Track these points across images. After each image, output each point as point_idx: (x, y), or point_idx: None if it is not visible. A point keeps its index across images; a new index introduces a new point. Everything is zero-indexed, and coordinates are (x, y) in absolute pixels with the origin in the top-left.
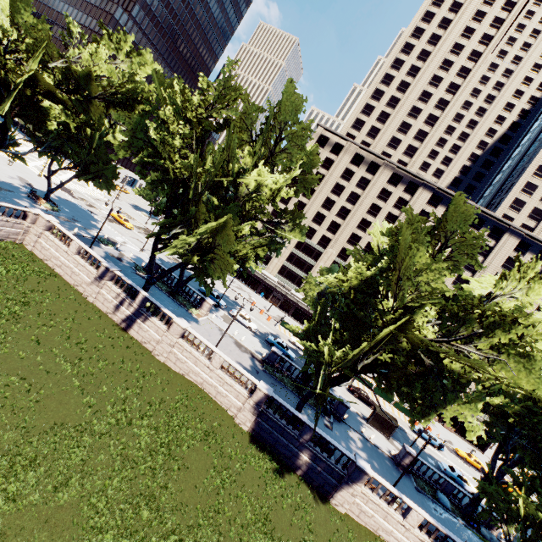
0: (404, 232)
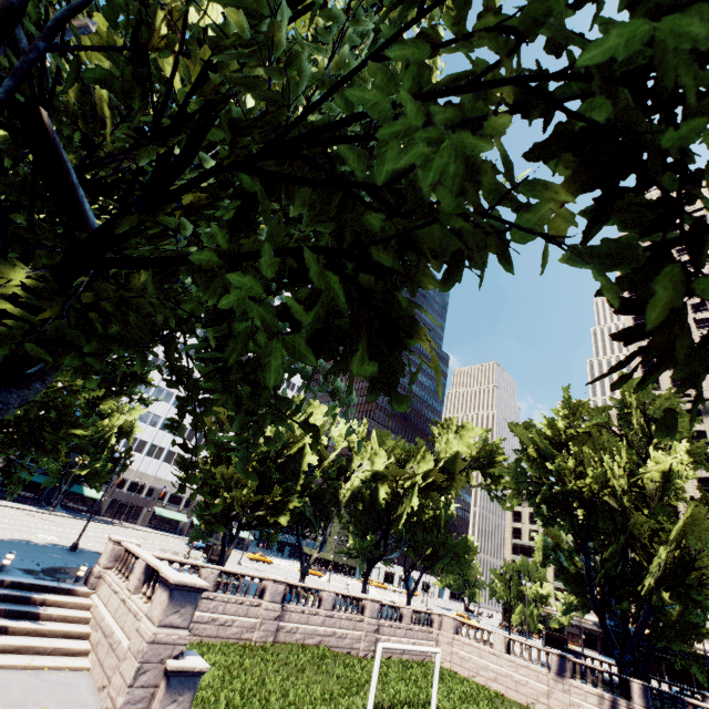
0: None
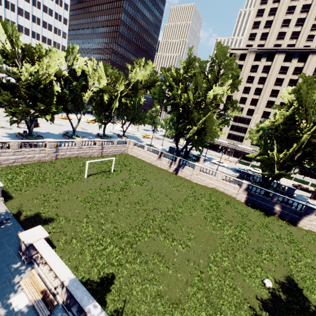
0: (302, 88)
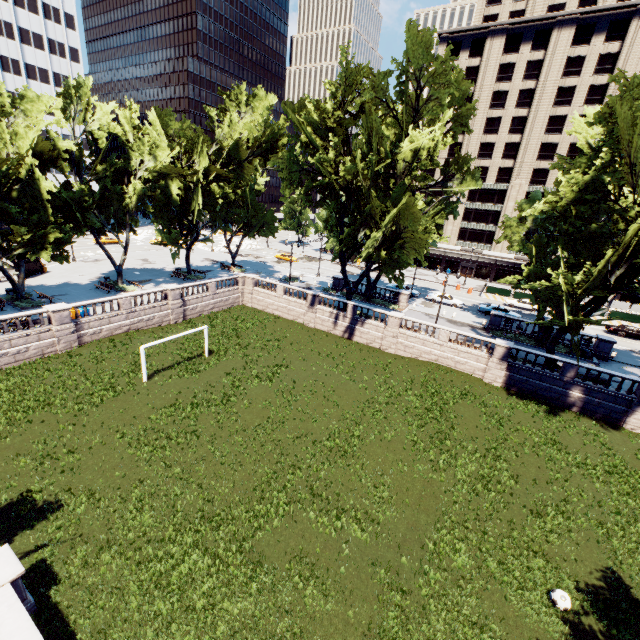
0: (620, 108)
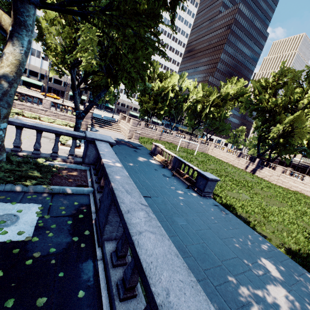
0: None
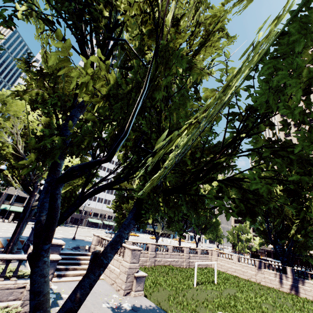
0: None
